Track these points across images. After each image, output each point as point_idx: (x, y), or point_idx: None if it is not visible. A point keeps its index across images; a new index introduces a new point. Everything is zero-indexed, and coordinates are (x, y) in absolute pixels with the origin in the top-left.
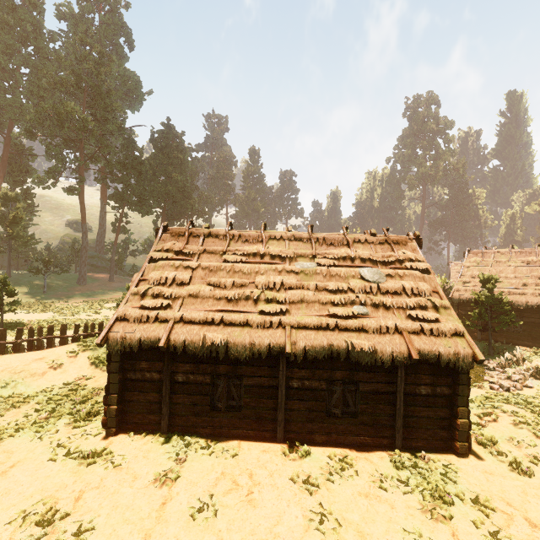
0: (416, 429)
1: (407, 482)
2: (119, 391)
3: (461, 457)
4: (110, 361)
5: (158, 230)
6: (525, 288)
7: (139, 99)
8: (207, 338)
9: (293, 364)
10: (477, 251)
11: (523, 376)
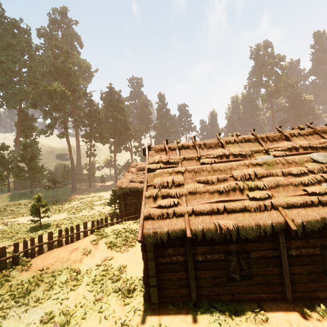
0: None
1: None
2: (156, 274)
3: None
4: (144, 251)
5: (144, 149)
6: None
7: (90, 75)
8: (221, 225)
9: (289, 236)
10: None
11: None
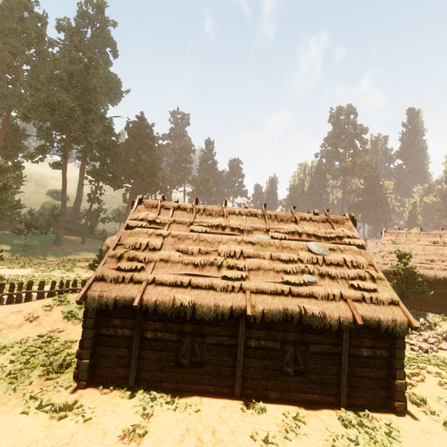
0: (358, 388)
1: (356, 440)
2: (92, 346)
3: (399, 416)
4: (86, 317)
5: (134, 202)
6: (433, 263)
7: (119, 95)
8: (176, 299)
9: (251, 325)
10: (392, 231)
11: (437, 339)
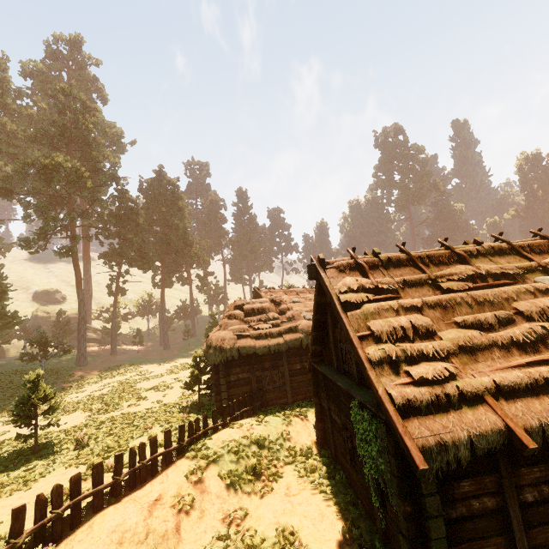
0: None
1: None
2: None
3: None
4: (406, 493)
5: (312, 267)
6: None
7: (121, 150)
8: None
9: None
10: None
11: None
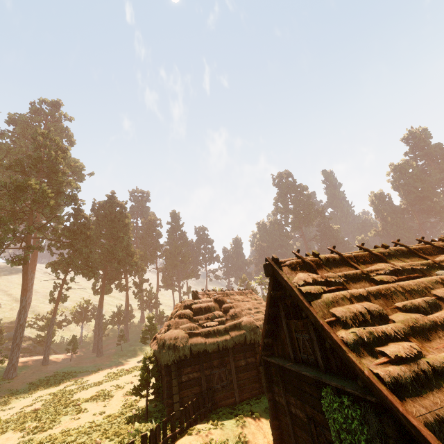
0: None
1: None
2: None
3: None
4: None
5: (269, 265)
6: None
7: (80, 179)
8: None
9: None
10: None
11: None
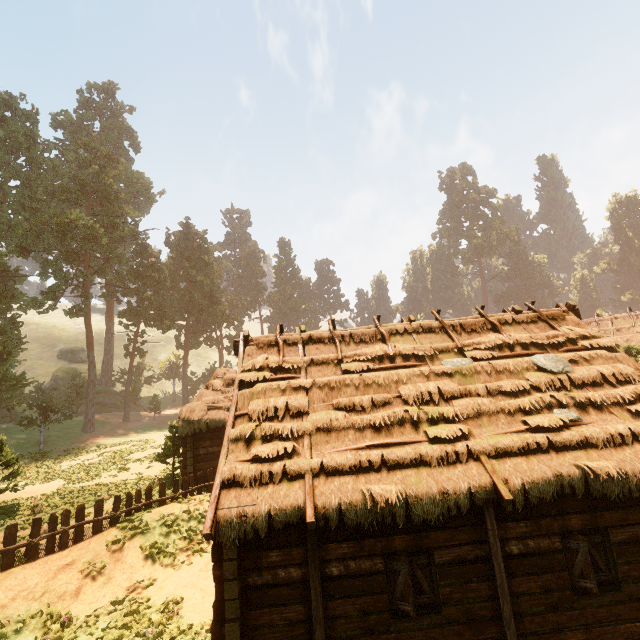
0: None
1: None
2: (240, 613)
3: None
4: (218, 559)
5: (237, 343)
6: None
7: (150, 200)
8: (375, 496)
9: (503, 515)
10: (589, 320)
11: None
